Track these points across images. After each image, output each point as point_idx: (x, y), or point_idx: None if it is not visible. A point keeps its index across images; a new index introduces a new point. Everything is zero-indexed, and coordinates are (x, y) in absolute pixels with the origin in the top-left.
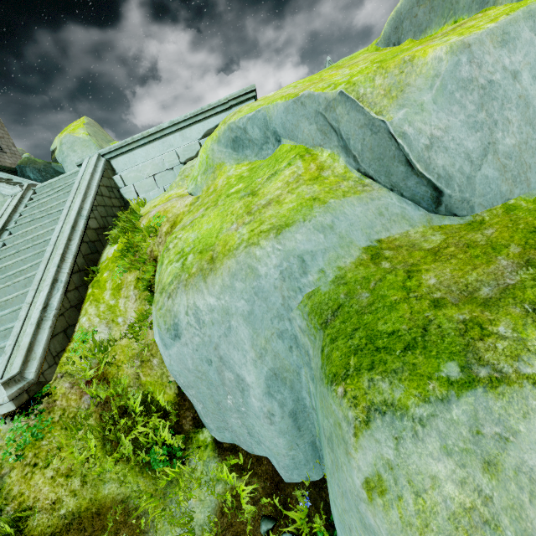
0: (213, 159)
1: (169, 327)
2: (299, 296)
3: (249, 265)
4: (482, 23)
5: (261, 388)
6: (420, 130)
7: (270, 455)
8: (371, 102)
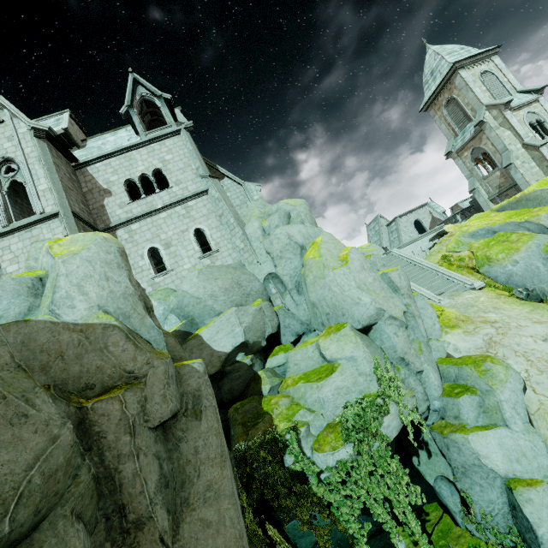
0: (464, 241)
1: (515, 262)
2: (540, 250)
3: (528, 247)
4: (546, 210)
5: (542, 266)
6: (547, 224)
7: (547, 284)
8: (534, 221)
